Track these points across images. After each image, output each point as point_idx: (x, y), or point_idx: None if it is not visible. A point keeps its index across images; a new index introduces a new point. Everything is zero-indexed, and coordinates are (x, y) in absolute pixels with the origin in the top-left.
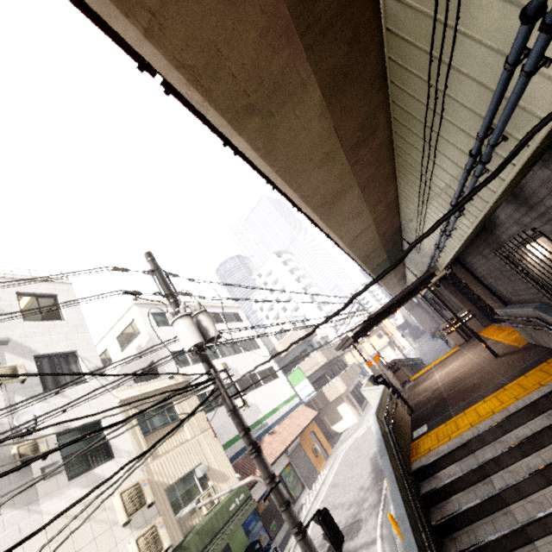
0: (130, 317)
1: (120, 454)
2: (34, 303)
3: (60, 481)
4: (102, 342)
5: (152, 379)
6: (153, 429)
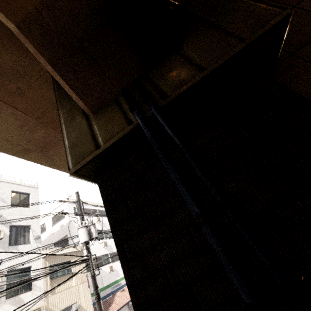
0: (62, 208)
1: (35, 288)
2: (18, 196)
3: (2, 299)
4: (43, 218)
5: (64, 245)
6: (56, 276)
